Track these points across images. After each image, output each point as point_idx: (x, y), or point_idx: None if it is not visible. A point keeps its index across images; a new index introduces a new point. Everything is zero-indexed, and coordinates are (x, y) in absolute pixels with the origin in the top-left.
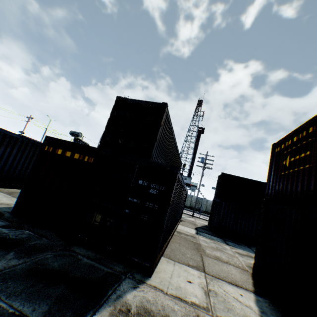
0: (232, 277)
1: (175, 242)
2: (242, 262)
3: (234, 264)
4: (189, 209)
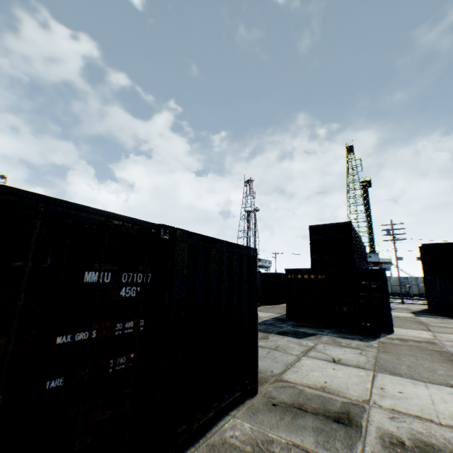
0: None
1: (397, 322)
2: None
3: None
4: (392, 297)
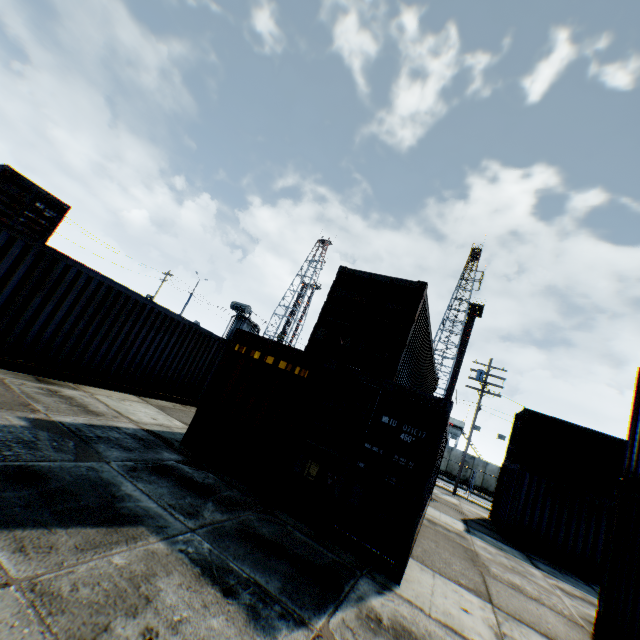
0: (547, 626)
1: (428, 539)
2: (571, 607)
3: (552, 607)
4: (444, 477)
